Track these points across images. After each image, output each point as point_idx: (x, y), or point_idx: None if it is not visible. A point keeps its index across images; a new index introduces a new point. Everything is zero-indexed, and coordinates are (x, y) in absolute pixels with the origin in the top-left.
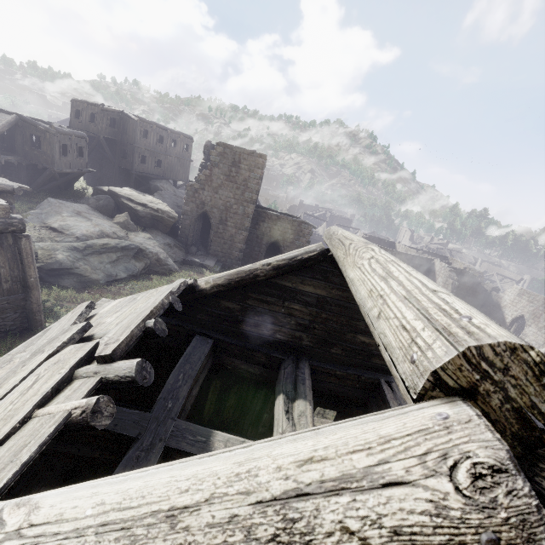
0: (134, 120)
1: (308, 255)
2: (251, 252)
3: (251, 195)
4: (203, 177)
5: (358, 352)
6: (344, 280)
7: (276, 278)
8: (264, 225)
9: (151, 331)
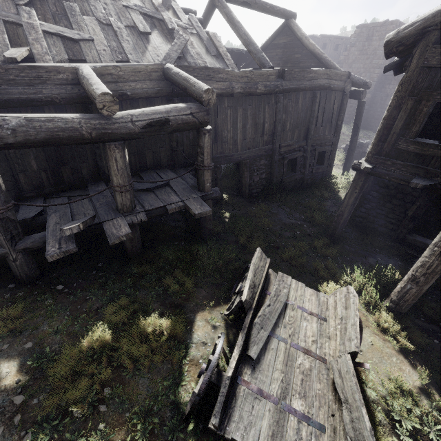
0: (318, 38)
1: (280, 26)
2: (374, 113)
3: (378, 61)
4: (342, 58)
5: (295, 63)
6: (291, 32)
7: (273, 42)
8: (389, 87)
9: (231, 50)
